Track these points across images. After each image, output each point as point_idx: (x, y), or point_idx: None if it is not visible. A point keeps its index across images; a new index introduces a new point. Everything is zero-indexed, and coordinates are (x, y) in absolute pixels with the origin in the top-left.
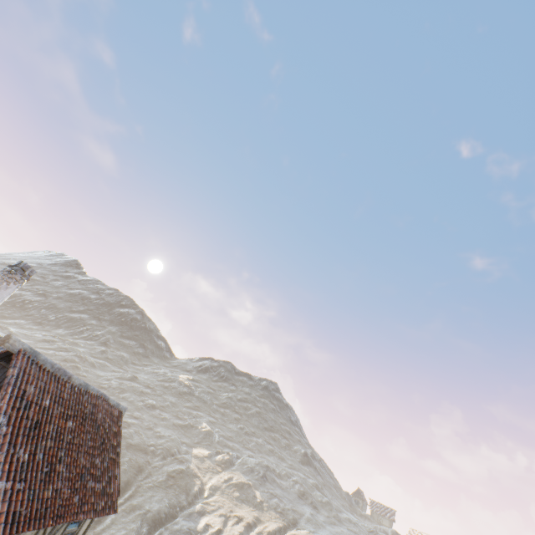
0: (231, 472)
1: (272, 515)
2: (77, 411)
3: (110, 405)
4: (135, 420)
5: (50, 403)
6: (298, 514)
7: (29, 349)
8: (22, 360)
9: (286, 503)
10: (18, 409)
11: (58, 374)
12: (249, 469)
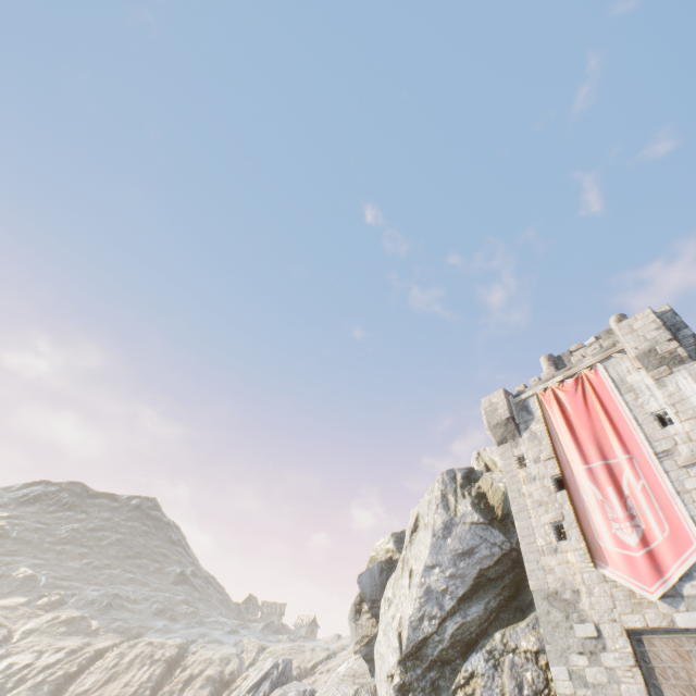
0: (60, 611)
1: (109, 636)
2: None
3: None
4: None
5: None
6: (146, 629)
7: None
8: None
9: (133, 623)
10: None
11: None
12: (88, 602)
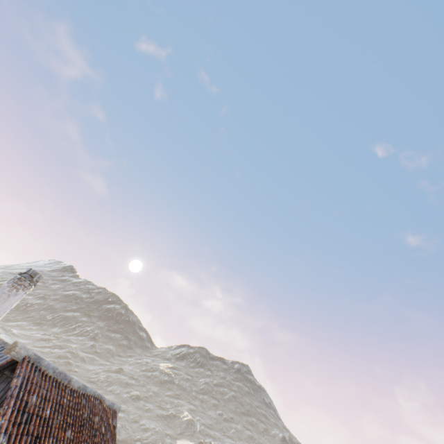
0: None
1: None
2: (75, 418)
3: (106, 406)
4: (122, 413)
5: (50, 412)
6: None
7: (33, 355)
8: (26, 368)
9: None
10: (19, 424)
11: (58, 378)
12: None
